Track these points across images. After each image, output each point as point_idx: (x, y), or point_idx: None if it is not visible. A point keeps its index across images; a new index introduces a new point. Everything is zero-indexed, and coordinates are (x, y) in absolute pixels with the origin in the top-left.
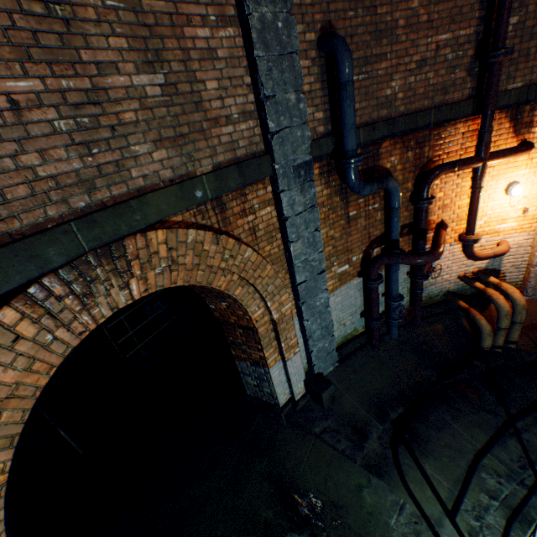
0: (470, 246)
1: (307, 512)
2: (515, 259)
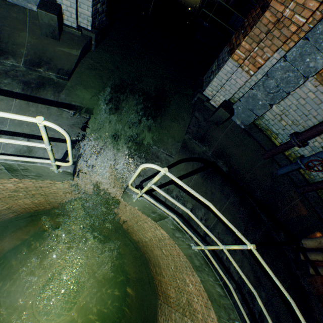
0: None
1: (153, 112)
2: None
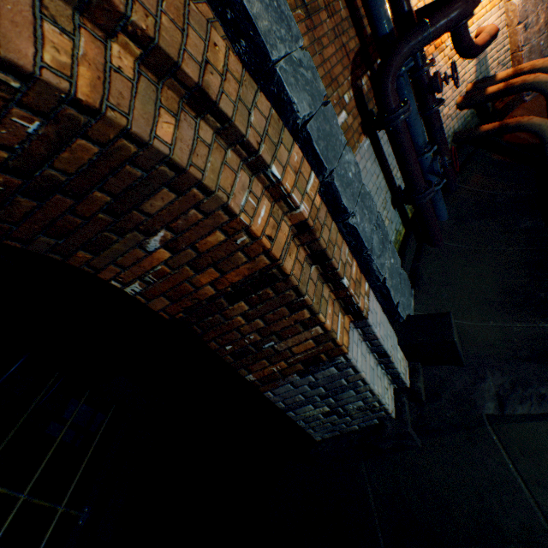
0: (465, 29)
1: None
2: (498, 53)
